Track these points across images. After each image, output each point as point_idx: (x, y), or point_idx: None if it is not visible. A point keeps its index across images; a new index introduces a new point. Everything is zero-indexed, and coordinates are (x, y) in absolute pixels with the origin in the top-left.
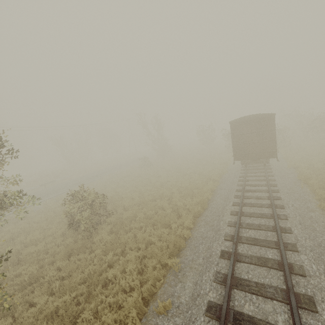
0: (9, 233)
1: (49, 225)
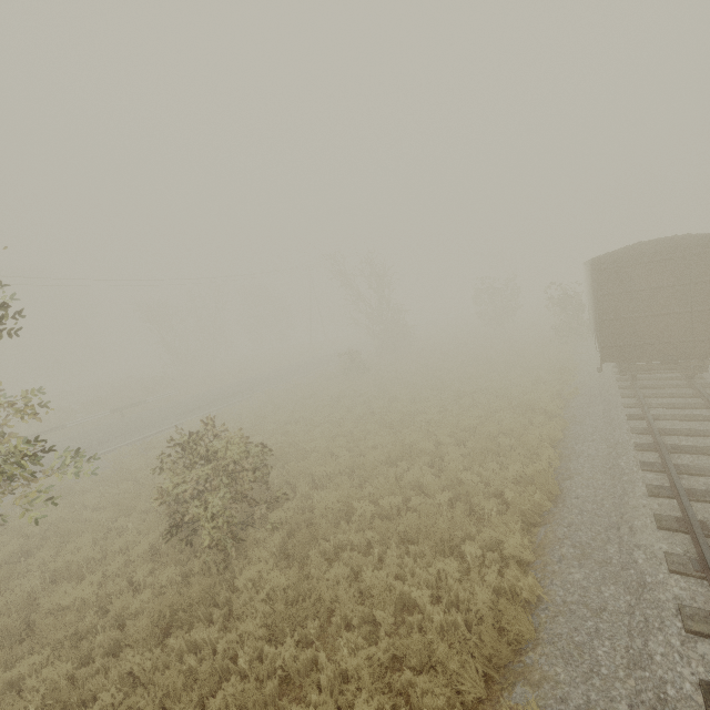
0: (20, 535)
1: (120, 518)
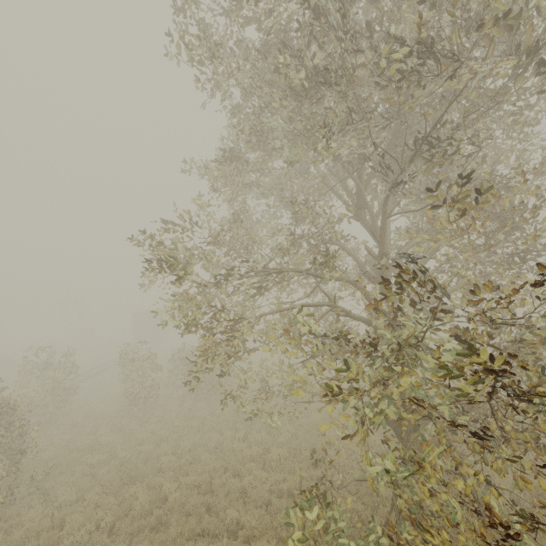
0: None
1: None
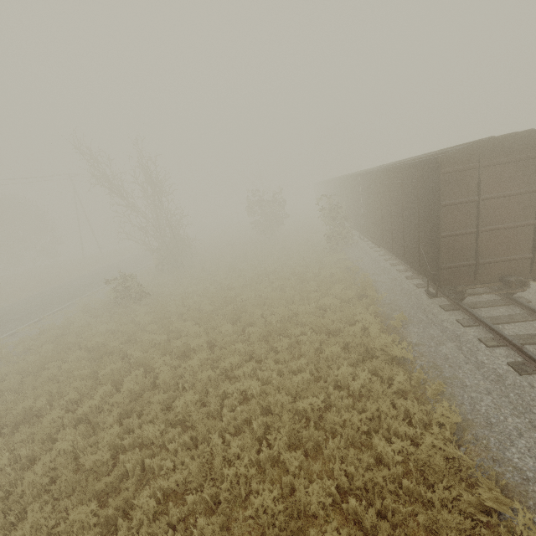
0: None
1: None
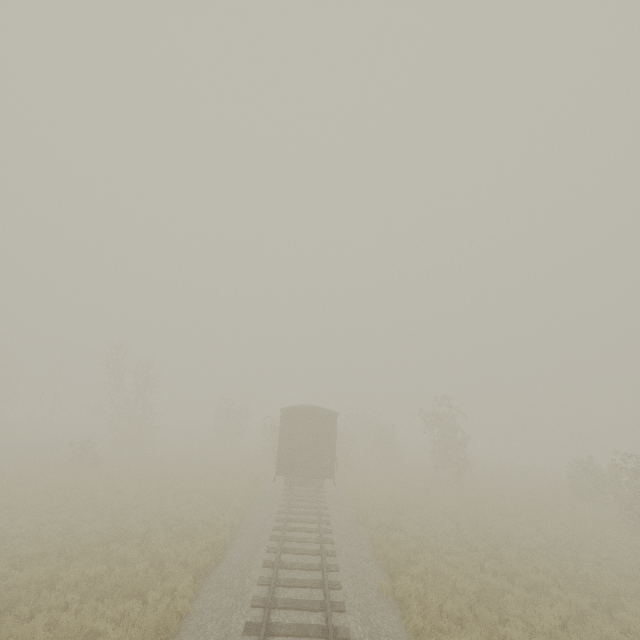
0: None
1: None
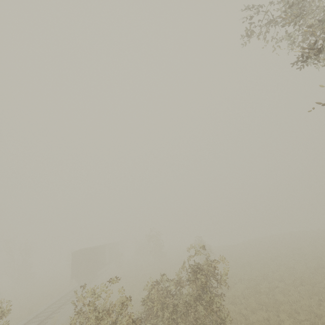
0: None
1: None
